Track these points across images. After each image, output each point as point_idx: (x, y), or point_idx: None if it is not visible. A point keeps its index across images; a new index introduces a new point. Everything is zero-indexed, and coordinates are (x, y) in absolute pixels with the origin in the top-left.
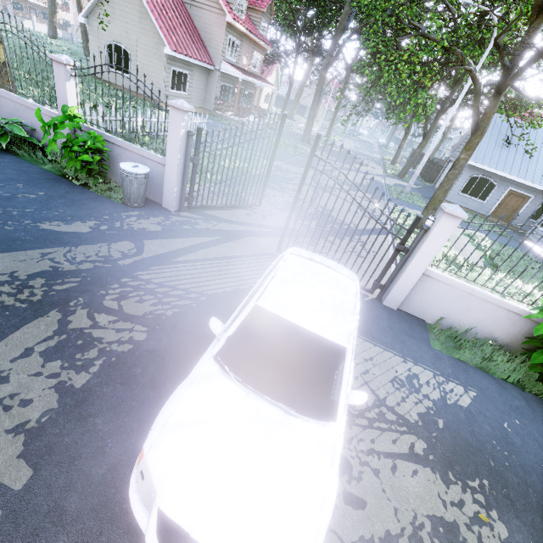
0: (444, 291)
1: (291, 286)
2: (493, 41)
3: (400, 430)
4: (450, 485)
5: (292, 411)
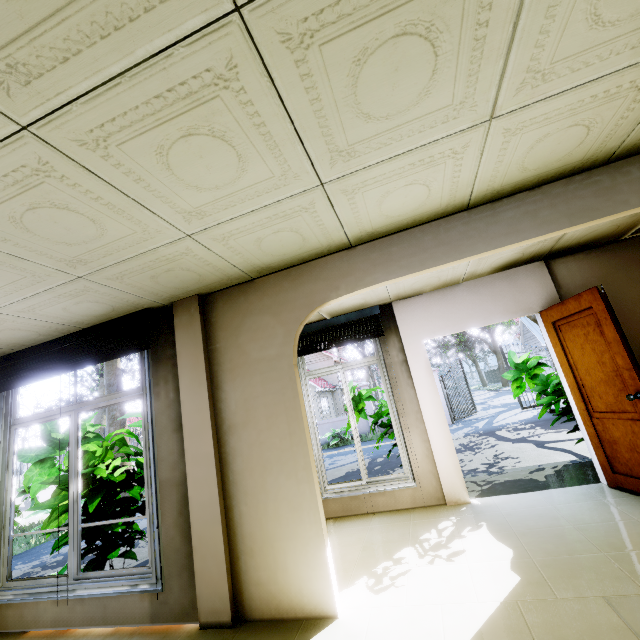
0: None
1: None
2: None
3: None
4: None
5: None
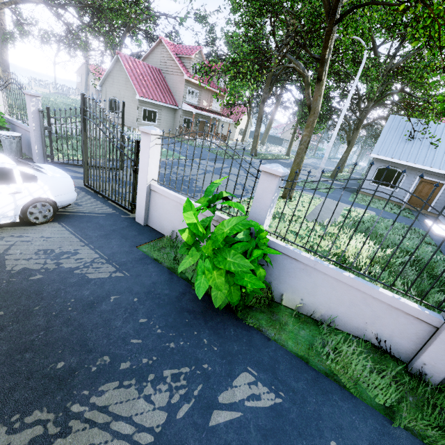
0: (166, 204)
1: None
2: (364, 57)
3: None
4: None
5: None
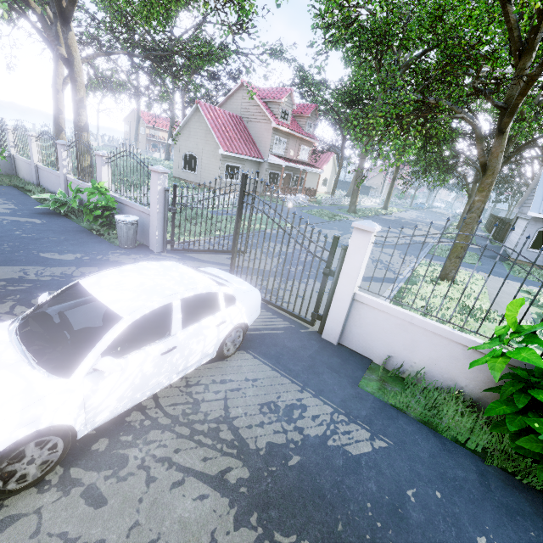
0: (381, 320)
1: (125, 273)
2: None
3: (225, 451)
4: (241, 527)
5: (33, 360)
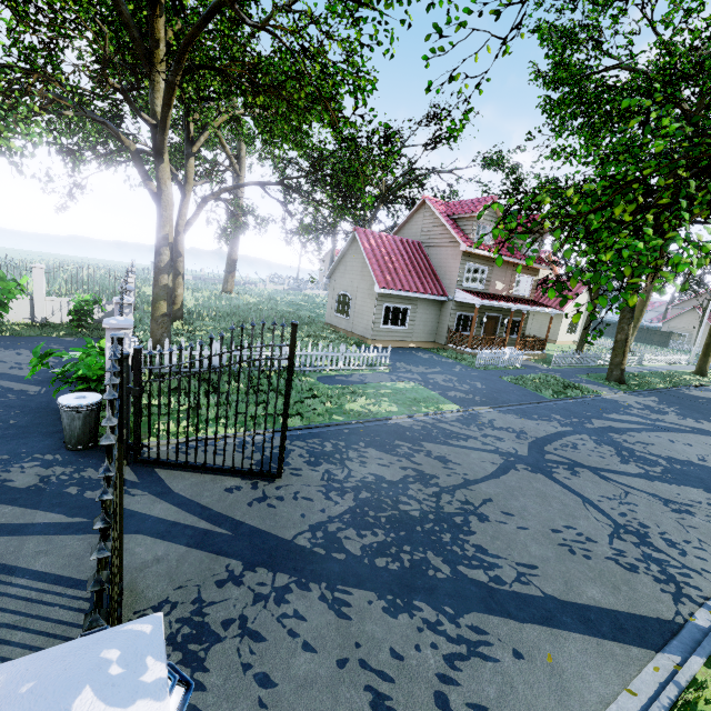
0: None
1: None
2: None
3: None
4: None
5: None
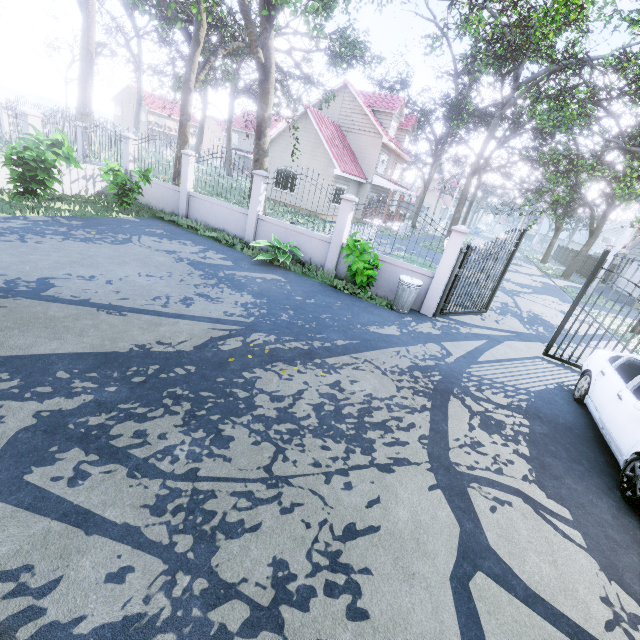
0: None
1: None
2: None
3: None
4: None
5: None
